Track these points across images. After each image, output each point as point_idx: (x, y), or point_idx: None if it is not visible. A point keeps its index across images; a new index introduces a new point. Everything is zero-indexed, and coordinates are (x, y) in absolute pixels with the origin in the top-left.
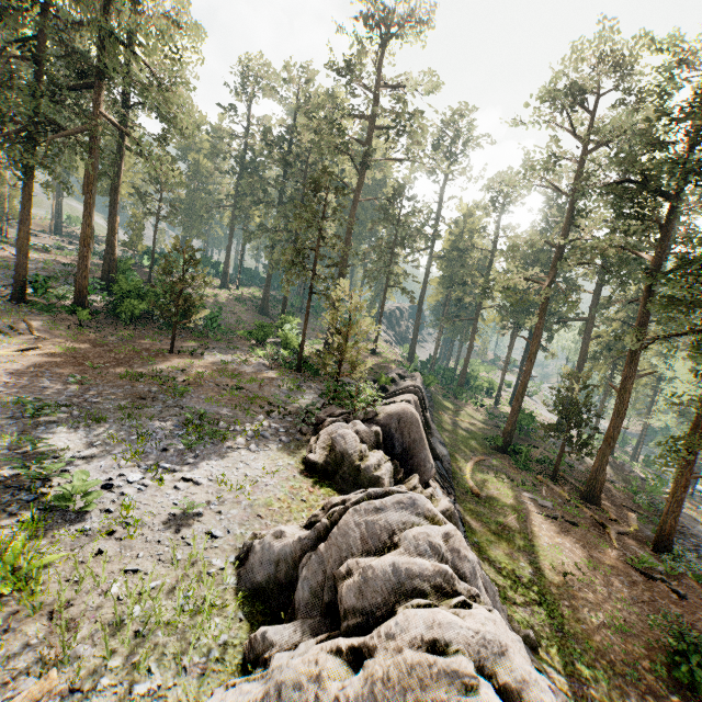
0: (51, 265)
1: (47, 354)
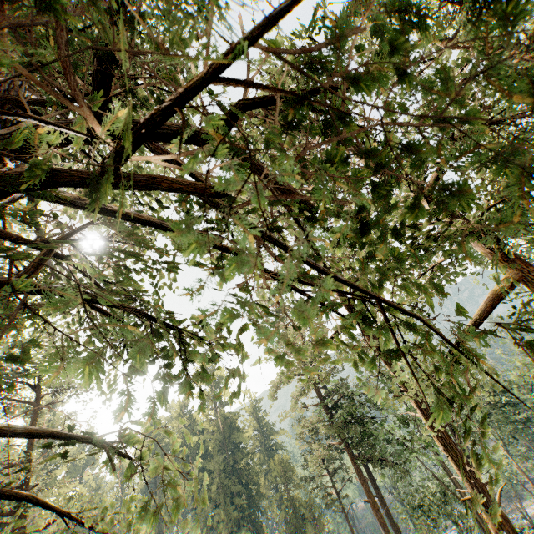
0: None
1: None
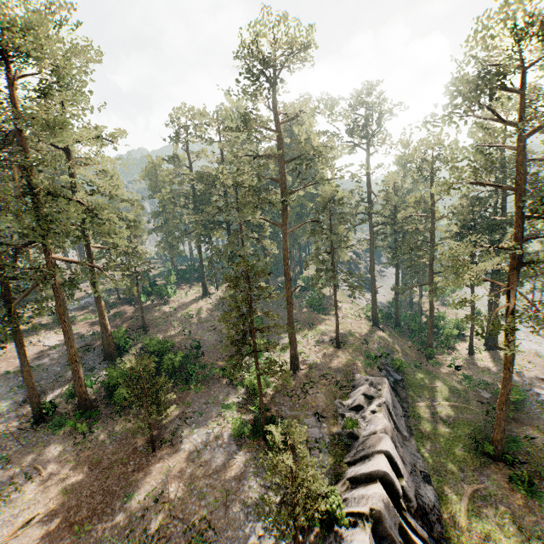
0: None
1: (48, 514)
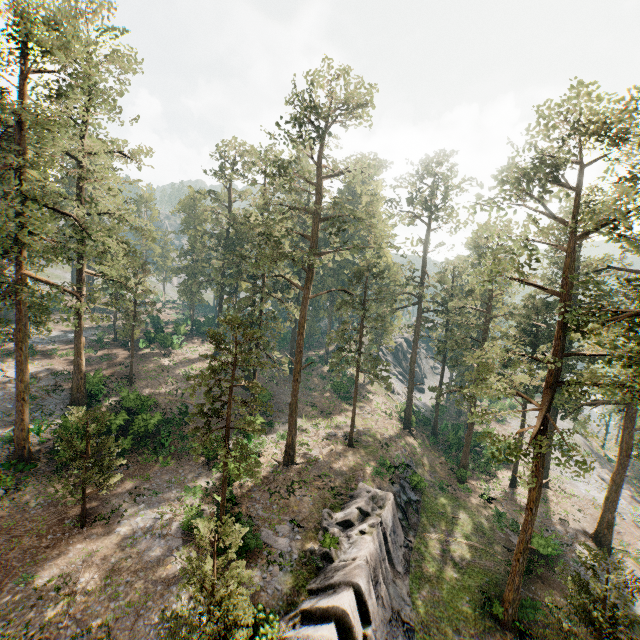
0: (35, 383)
1: None
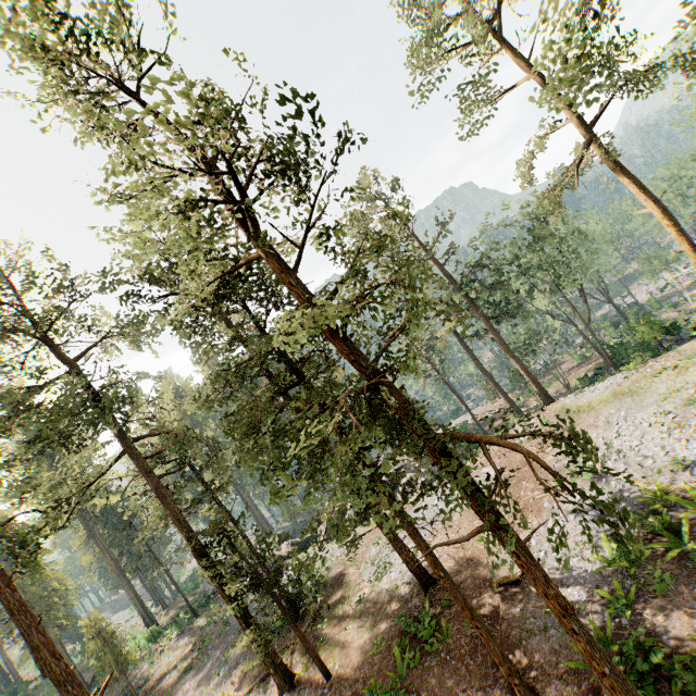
0: None
1: None
